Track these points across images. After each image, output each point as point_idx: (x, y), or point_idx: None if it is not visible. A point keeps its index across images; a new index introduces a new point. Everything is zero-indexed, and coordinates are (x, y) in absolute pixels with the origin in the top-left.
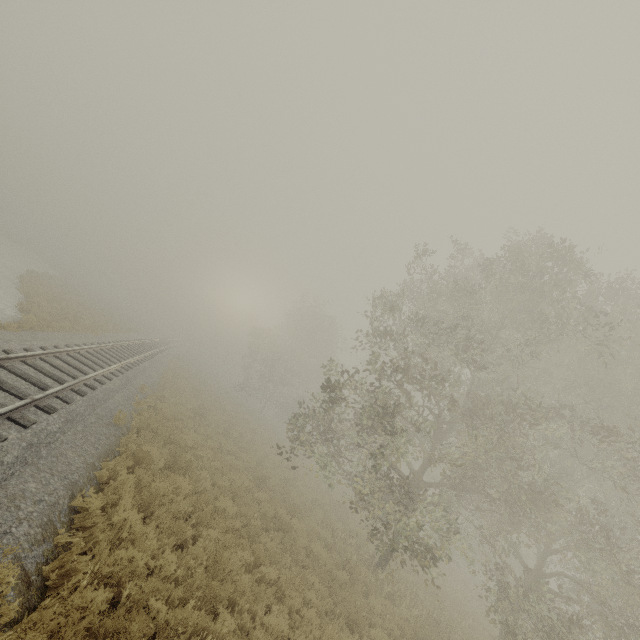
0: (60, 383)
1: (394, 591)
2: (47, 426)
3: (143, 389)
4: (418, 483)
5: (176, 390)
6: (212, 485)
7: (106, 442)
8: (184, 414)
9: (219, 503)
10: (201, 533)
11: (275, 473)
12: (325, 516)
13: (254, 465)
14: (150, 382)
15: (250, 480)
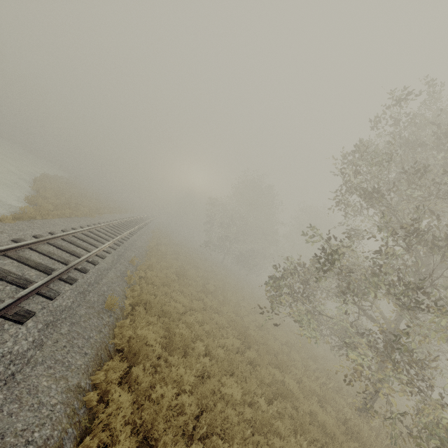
0: (46, 274)
1: (393, 444)
2: (12, 346)
3: (133, 261)
4: (395, 333)
5: (160, 256)
6: (207, 353)
7: (97, 339)
8: (170, 279)
9: (224, 390)
10: (215, 444)
11: (250, 320)
12: (301, 359)
13: (233, 317)
14: (139, 252)
15: (236, 337)
